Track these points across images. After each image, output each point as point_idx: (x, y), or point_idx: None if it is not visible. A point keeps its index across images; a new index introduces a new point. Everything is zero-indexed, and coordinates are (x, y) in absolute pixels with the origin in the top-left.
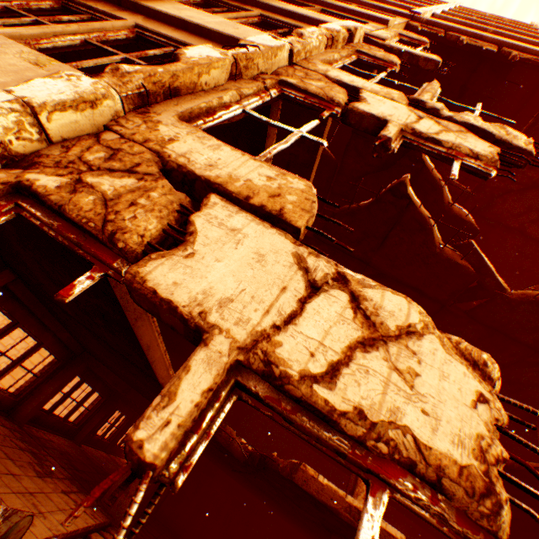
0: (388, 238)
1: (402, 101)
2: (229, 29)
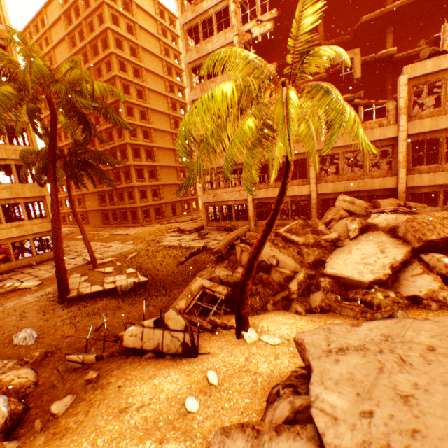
0: (283, 5)
1: (256, 25)
2: (227, 41)
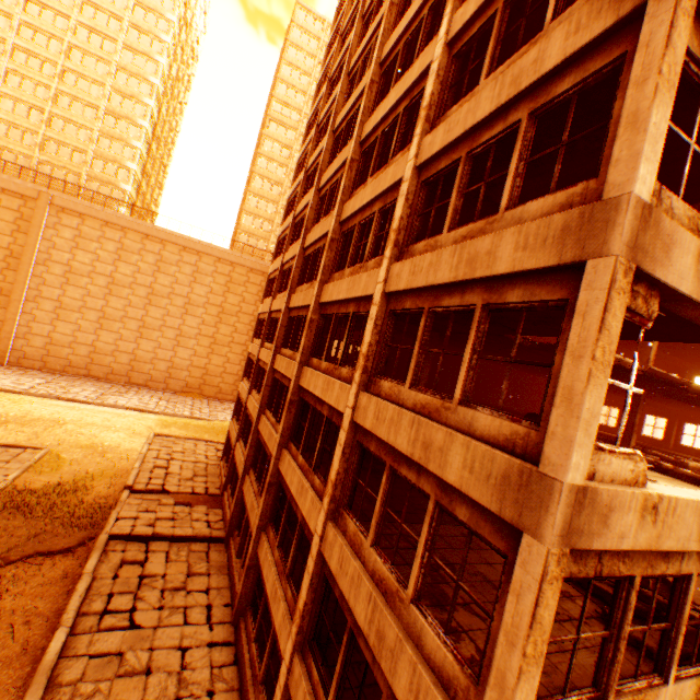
0: None
1: None
2: None
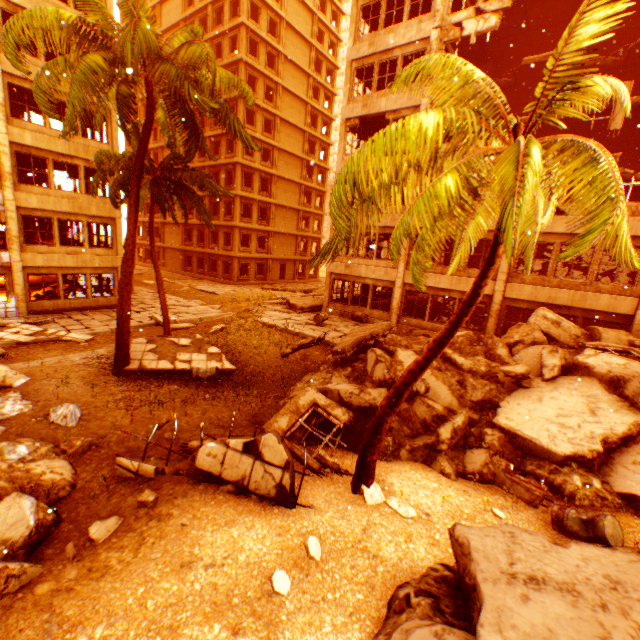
0: None
1: (473, 17)
2: (421, 35)
